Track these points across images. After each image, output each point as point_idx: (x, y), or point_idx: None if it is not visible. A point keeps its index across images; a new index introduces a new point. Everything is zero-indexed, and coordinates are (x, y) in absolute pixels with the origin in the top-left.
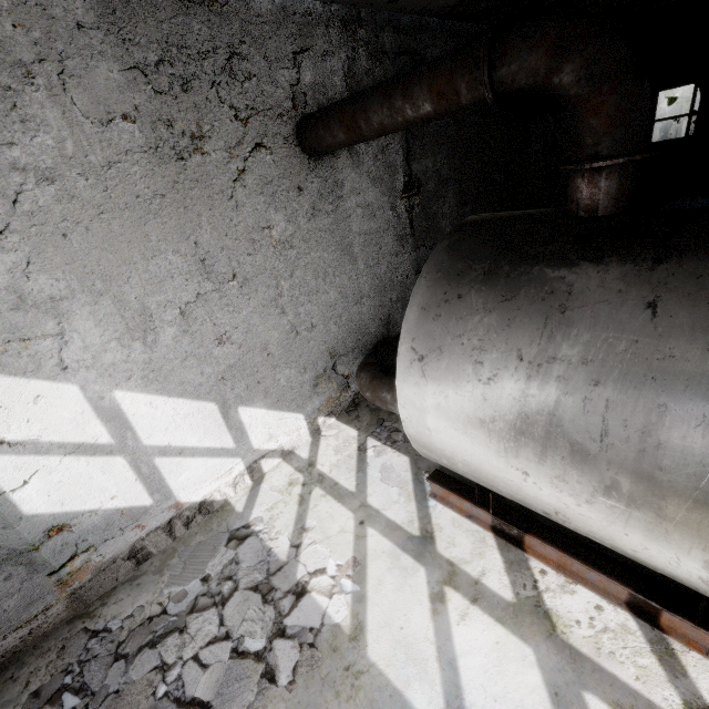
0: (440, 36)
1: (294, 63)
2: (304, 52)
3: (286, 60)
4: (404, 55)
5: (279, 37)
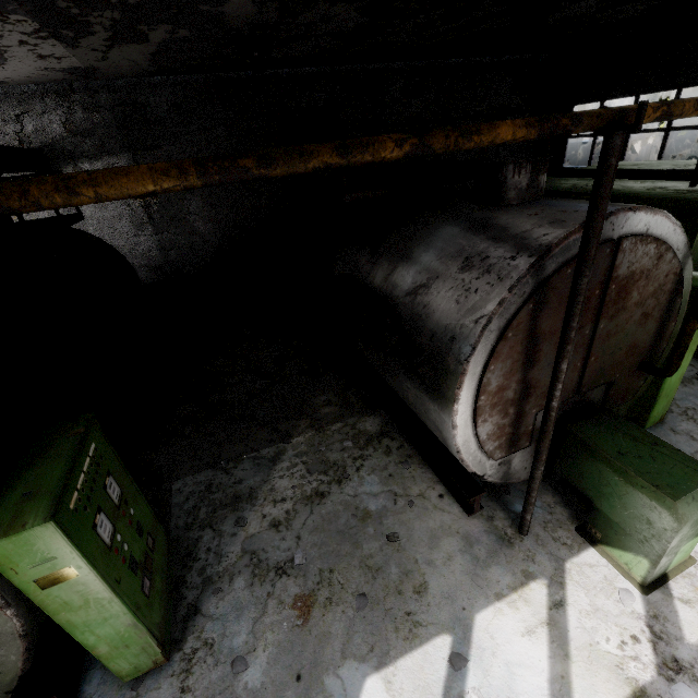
0: (165, 88)
1: (18, 121)
2: (25, 114)
3: (11, 120)
4: (124, 106)
5: (4, 108)
